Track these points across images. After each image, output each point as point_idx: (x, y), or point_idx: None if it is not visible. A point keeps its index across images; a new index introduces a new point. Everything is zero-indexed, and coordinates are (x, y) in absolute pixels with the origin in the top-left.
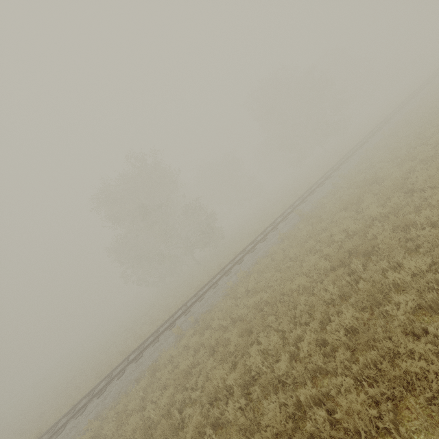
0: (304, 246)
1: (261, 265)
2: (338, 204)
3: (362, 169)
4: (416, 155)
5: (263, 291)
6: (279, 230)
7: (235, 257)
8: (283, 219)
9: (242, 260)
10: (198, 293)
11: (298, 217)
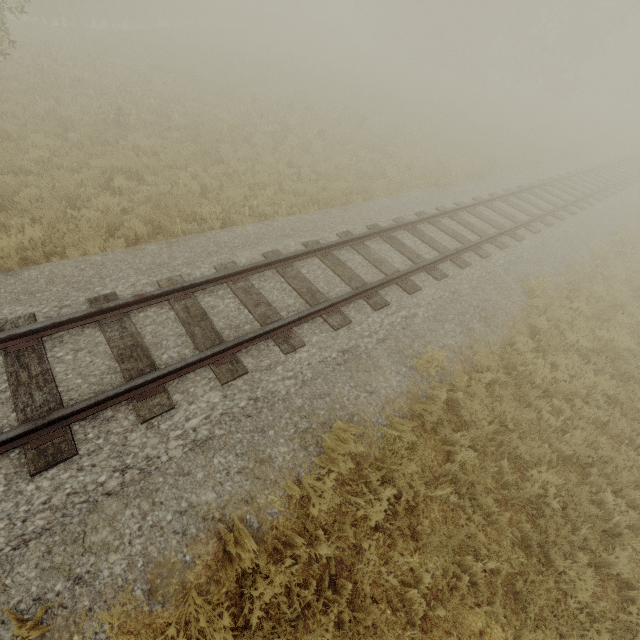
0: None
1: None
2: None
3: None
4: None
5: None
6: None
7: None
8: None
9: None
10: None
11: None
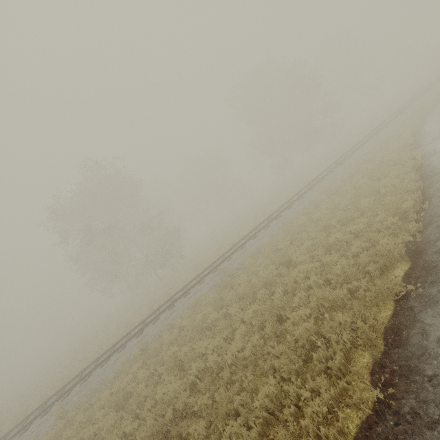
0: (174, 356)
1: (151, 349)
2: (244, 285)
3: (301, 223)
4: (332, 243)
5: (114, 412)
6: (203, 285)
7: (161, 306)
8: (215, 268)
9: (156, 320)
10: (112, 348)
11: (224, 274)
